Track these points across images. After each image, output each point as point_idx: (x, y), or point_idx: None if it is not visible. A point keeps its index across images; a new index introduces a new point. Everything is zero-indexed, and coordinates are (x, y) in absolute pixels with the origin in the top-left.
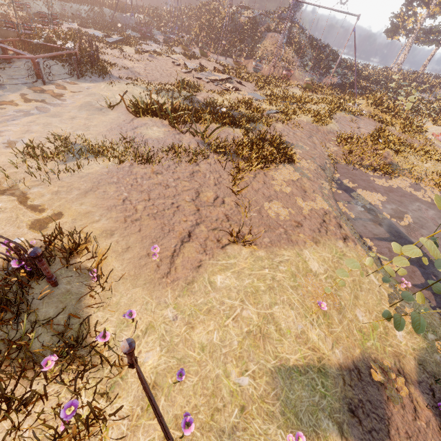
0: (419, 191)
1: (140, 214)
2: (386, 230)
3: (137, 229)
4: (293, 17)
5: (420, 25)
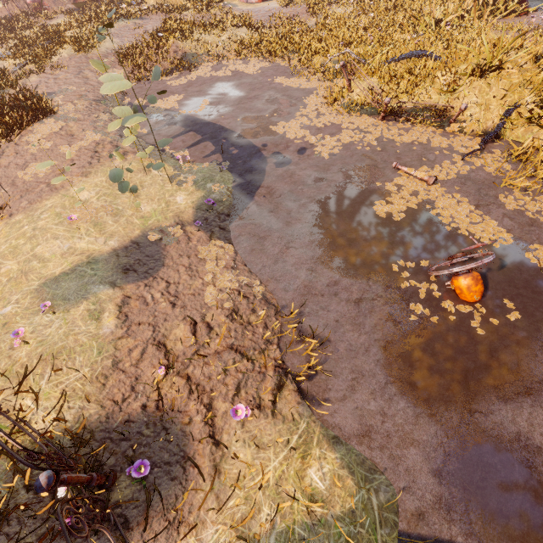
0: (221, 70)
1: None
2: (181, 126)
3: None
4: None
5: None
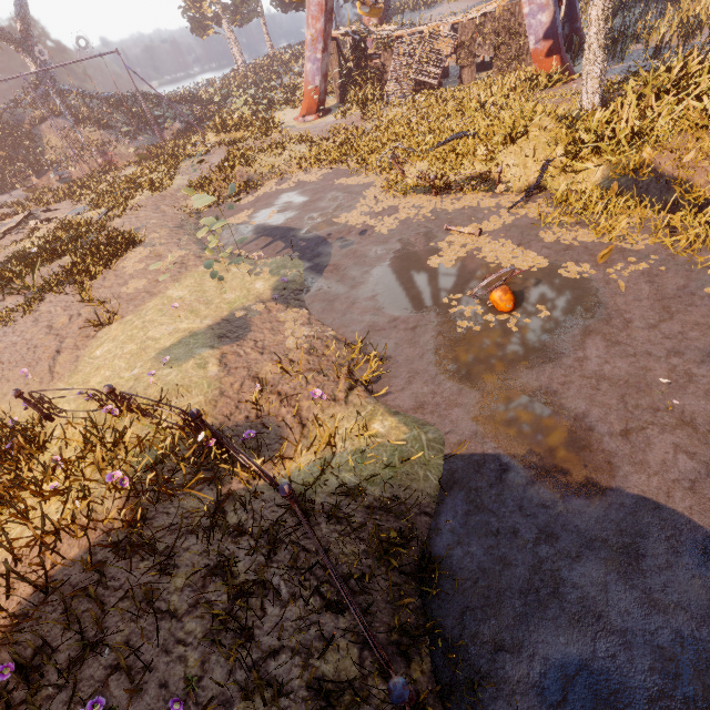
0: (285, 183)
1: (2, 375)
2: (253, 234)
3: (6, 383)
4: (56, 87)
5: (220, 5)
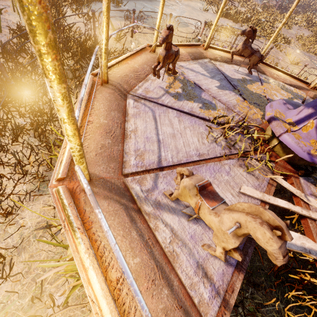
0: None
1: None
2: None
3: None
4: None
5: None
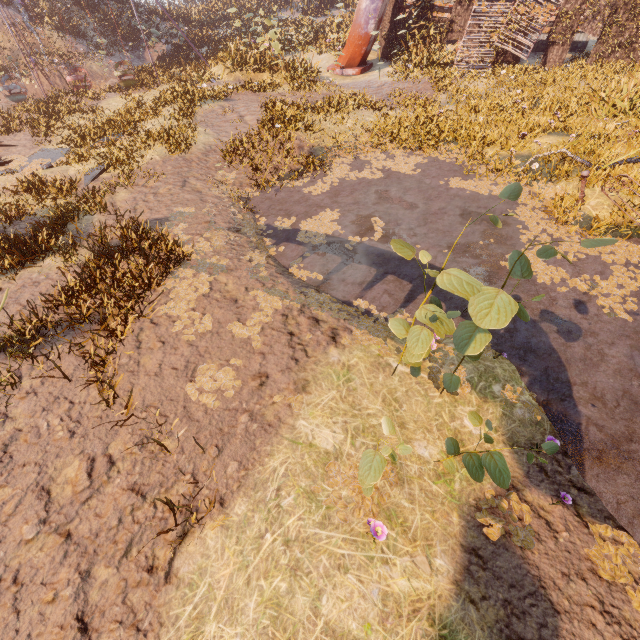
0: (364, 168)
1: None
2: (367, 264)
3: None
4: None
5: None
